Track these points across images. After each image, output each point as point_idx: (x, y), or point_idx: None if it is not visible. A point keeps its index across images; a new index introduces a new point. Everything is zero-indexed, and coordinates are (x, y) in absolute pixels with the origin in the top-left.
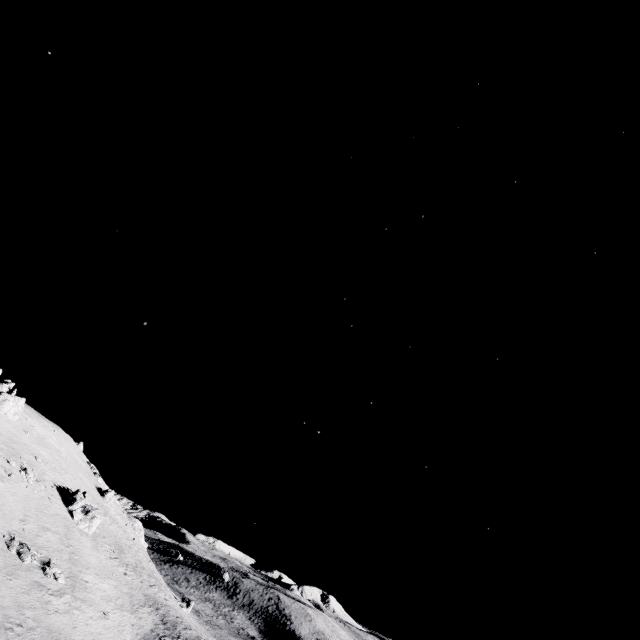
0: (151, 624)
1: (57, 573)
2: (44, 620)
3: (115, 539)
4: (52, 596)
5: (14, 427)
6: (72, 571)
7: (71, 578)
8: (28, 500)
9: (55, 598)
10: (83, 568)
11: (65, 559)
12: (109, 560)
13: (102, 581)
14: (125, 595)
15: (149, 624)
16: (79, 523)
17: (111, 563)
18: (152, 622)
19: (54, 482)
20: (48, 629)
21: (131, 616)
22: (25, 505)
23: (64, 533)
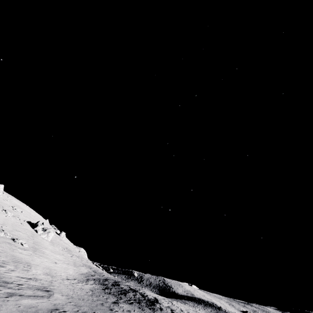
0: (86, 271)
1: (23, 243)
2: (10, 252)
3: (66, 247)
4: (18, 249)
5: None
6: (35, 246)
7: (34, 248)
8: (7, 220)
9: (20, 250)
10: (43, 248)
11: (30, 242)
12: (61, 251)
13: (55, 254)
14: (70, 261)
15: (85, 271)
16: (41, 235)
17: (62, 252)
18: (87, 271)
19: (25, 220)
20: (12, 255)
21: (74, 267)
22: (4, 221)
23: (31, 235)
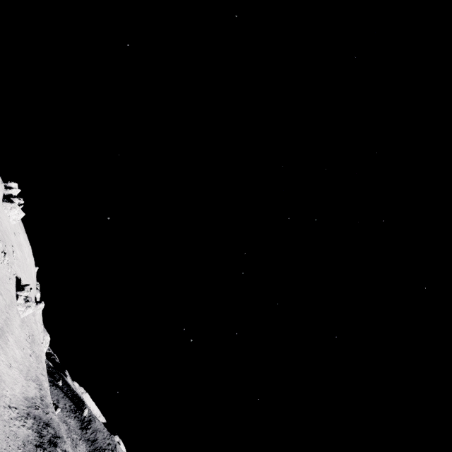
0: (33, 394)
1: None
2: None
3: (33, 332)
4: None
5: (10, 227)
6: (3, 327)
7: (1, 330)
8: None
9: None
10: (10, 331)
11: (3, 318)
12: (25, 340)
13: (16, 347)
14: (25, 366)
15: (32, 393)
16: (19, 305)
17: (25, 343)
18: (35, 393)
19: (16, 273)
20: None
21: (24, 380)
22: None
23: (8, 304)
